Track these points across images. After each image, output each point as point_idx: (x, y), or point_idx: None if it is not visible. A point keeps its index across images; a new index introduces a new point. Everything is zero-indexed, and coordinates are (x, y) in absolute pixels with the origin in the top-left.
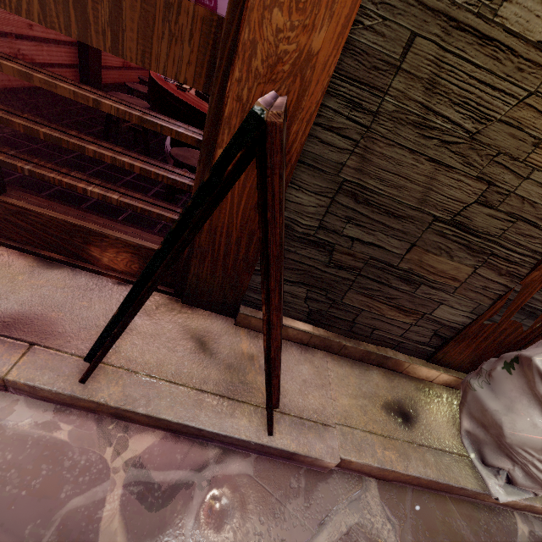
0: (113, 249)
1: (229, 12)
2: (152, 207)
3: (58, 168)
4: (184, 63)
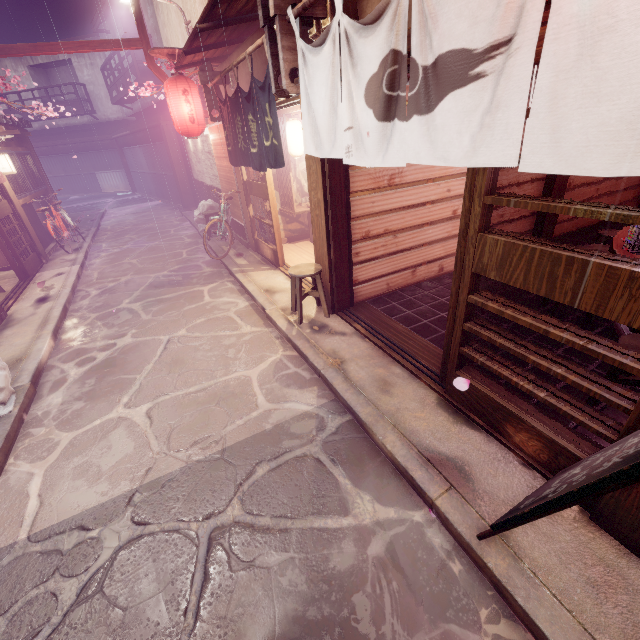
0: (526, 433)
1: None
2: (576, 413)
3: (499, 361)
4: None
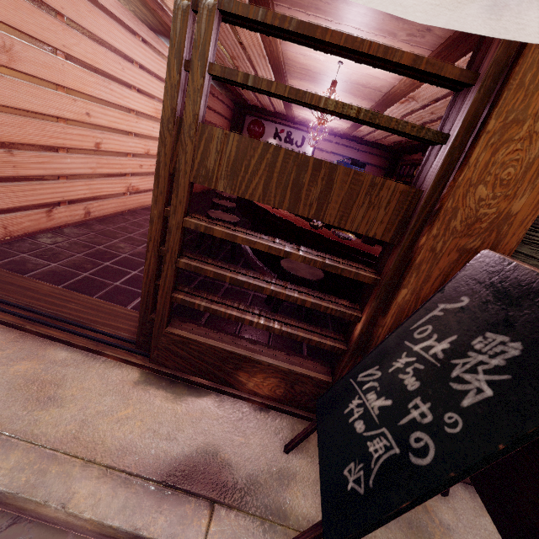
0: (261, 374)
1: (431, 188)
2: (310, 335)
3: (222, 301)
4: (376, 222)
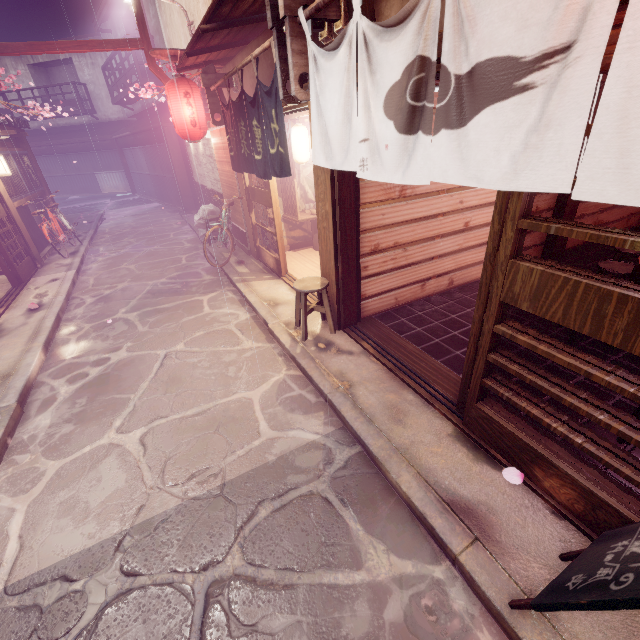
0: (558, 479)
1: None
2: (621, 465)
3: (527, 397)
4: None
